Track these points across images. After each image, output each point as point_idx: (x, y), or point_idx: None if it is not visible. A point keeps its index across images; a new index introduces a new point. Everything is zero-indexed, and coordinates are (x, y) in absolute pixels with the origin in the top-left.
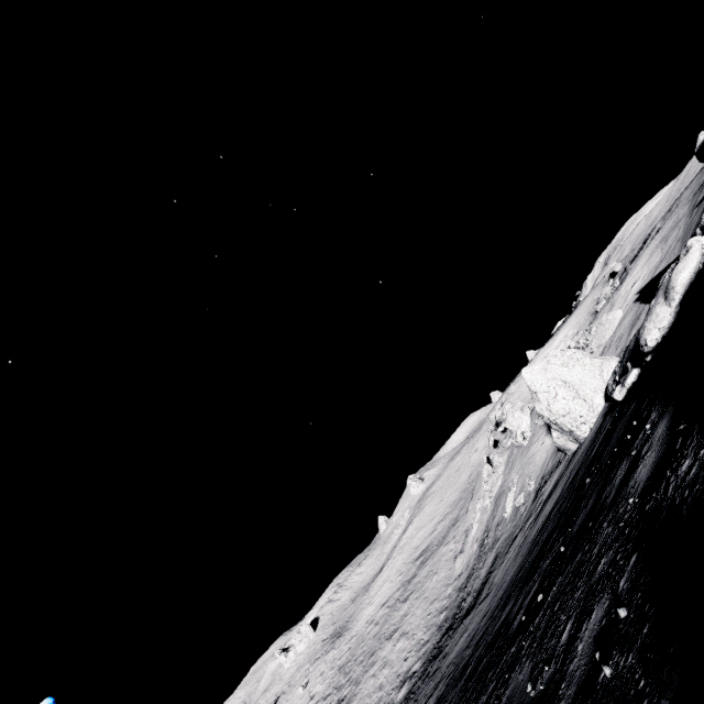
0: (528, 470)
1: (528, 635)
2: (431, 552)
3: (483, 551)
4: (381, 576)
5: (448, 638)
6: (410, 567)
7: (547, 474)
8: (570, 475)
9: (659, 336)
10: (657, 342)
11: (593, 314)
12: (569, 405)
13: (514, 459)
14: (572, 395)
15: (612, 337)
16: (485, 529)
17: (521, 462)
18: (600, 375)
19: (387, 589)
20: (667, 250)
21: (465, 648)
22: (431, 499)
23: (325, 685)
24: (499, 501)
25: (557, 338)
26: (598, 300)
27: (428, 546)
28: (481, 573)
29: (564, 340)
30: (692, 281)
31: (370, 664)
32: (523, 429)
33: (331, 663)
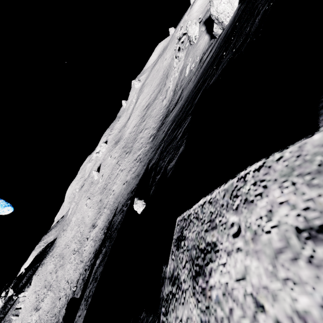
0: (196, 53)
1: (223, 59)
2: (151, 104)
3: (175, 93)
4: (130, 120)
5: (166, 119)
6: (143, 112)
7: (205, 51)
8: (220, 41)
9: None
10: None
11: None
12: (225, 7)
13: (189, 52)
14: (227, 1)
15: None
16: (176, 85)
17: (193, 51)
18: None
19: (134, 122)
20: None
21: (177, 112)
22: (146, 87)
23: (118, 154)
24: (182, 72)
25: None
26: None
27: (149, 103)
28: (176, 98)
29: None
30: None
31: (135, 141)
32: (195, 34)
33: (118, 148)
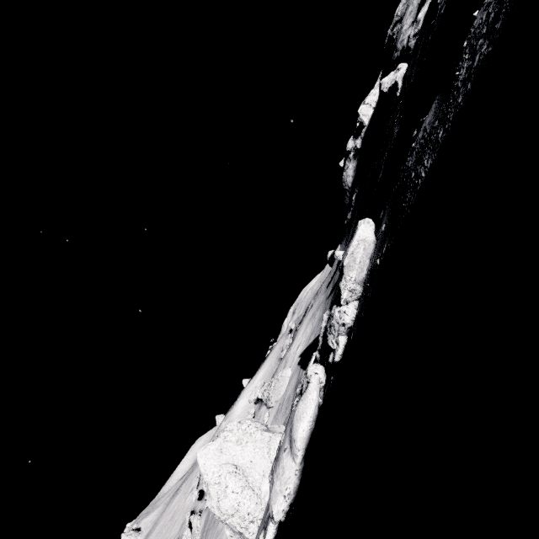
0: None
1: None
2: None
3: None
4: None
5: None
6: None
7: None
8: None
9: (286, 505)
10: (285, 511)
11: (280, 359)
12: (238, 500)
13: (208, 528)
14: (242, 485)
15: (284, 394)
16: None
17: (212, 537)
18: (268, 453)
19: None
20: (315, 325)
21: None
22: None
23: None
24: None
25: (258, 375)
26: (283, 349)
27: None
28: None
29: (255, 390)
30: (313, 429)
31: None
32: None
33: None
